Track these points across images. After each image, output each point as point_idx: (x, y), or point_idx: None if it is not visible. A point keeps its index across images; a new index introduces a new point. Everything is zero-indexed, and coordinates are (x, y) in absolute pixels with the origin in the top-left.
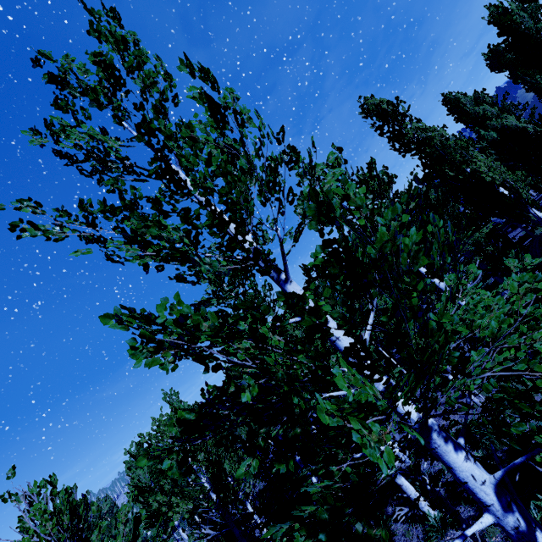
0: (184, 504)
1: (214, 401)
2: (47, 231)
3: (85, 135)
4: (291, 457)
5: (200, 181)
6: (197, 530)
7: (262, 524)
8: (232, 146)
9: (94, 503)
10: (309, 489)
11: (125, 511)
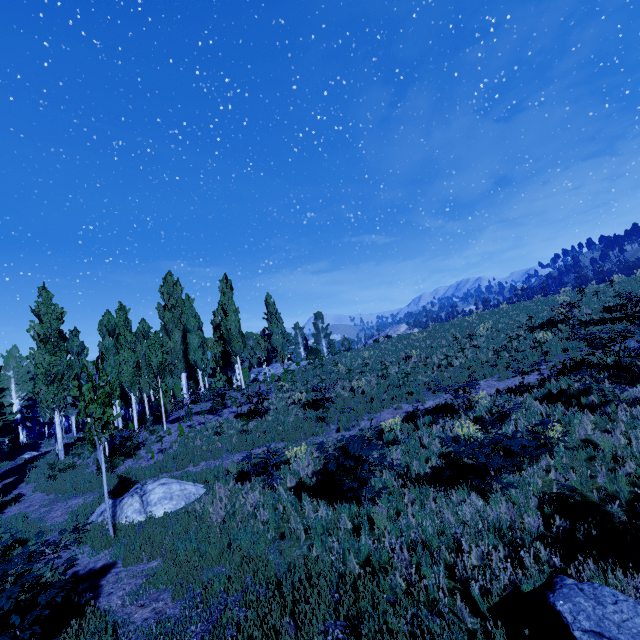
0: None
1: None
2: None
3: None
4: None
5: None
6: None
7: None
8: None
9: None
10: None
11: None
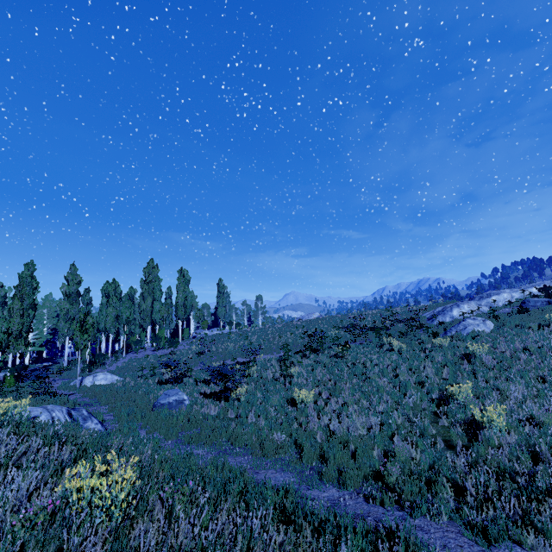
0: None
1: None
2: None
3: None
4: None
5: None
6: None
7: None
8: None
9: None
10: None
11: None
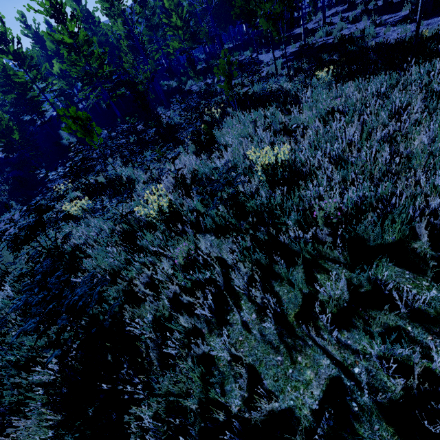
0: None
1: None
2: None
3: None
4: None
5: None
6: None
7: None
8: None
9: None
10: None
11: None
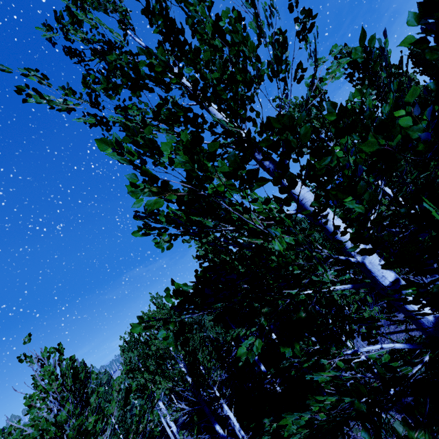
0: (165, 382)
1: (220, 267)
2: (51, 101)
3: (92, 21)
4: (296, 341)
5: (207, 37)
6: (175, 404)
7: (225, 406)
8: (240, 13)
9: (93, 372)
10: (315, 377)
11: (119, 381)
